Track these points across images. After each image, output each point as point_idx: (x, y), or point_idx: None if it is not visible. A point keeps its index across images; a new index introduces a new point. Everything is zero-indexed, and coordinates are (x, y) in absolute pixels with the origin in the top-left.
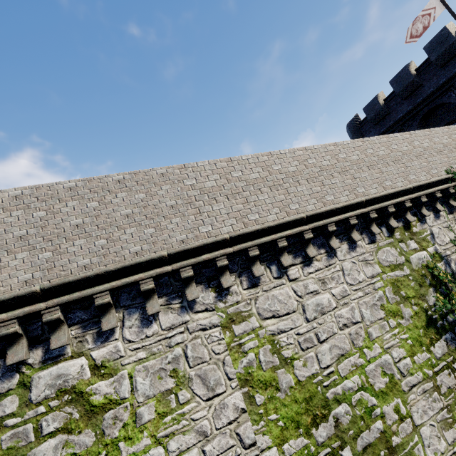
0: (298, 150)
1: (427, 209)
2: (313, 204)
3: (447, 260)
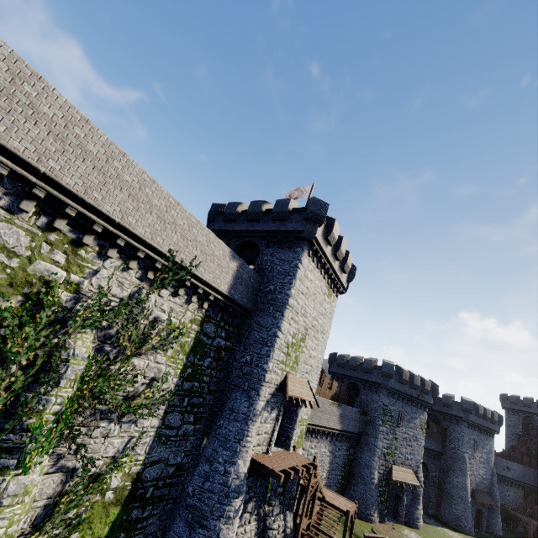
0: (28, 68)
1: (122, 256)
2: None
3: (81, 298)
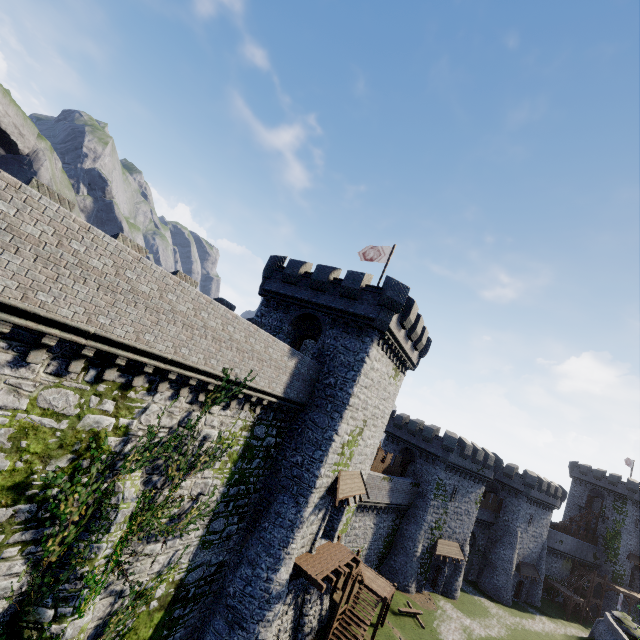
0: (75, 222)
1: (172, 385)
2: (6, 286)
3: (130, 439)
